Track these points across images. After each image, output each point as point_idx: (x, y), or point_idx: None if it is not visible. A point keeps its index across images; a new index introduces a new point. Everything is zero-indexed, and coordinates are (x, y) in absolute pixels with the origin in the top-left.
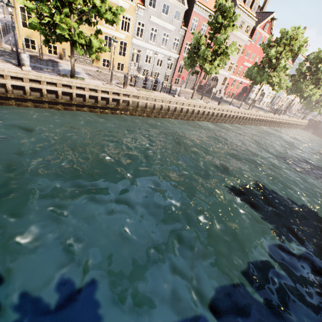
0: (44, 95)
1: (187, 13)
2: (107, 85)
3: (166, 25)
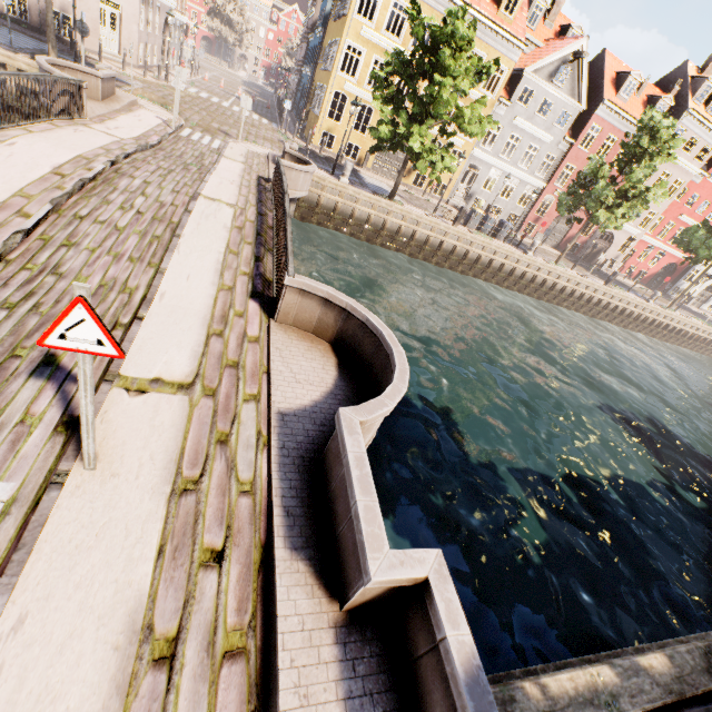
0: (353, 217)
1: (582, 115)
2: (432, 217)
3: (537, 133)
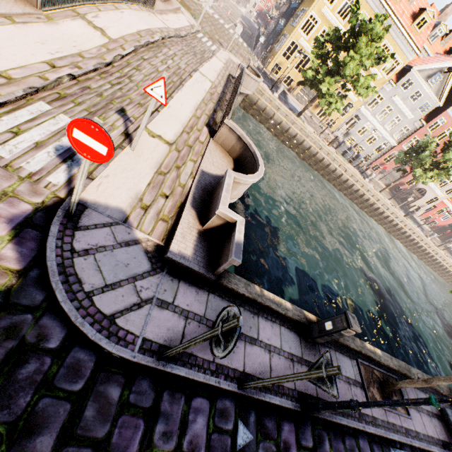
0: (272, 118)
1: (438, 109)
2: (317, 136)
3: (405, 110)
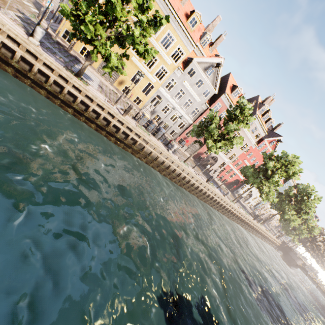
0: (32, 71)
1: (215, 96)
2: (107, 102)
3: (194, 94)
